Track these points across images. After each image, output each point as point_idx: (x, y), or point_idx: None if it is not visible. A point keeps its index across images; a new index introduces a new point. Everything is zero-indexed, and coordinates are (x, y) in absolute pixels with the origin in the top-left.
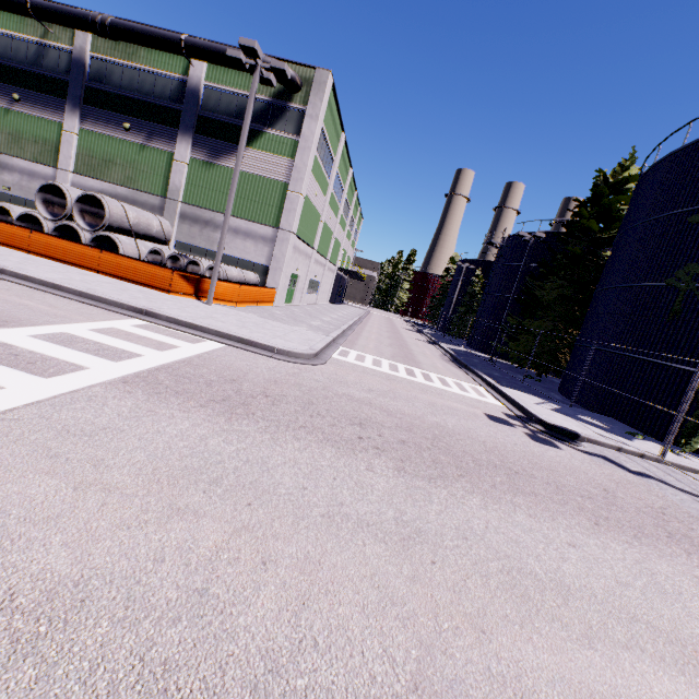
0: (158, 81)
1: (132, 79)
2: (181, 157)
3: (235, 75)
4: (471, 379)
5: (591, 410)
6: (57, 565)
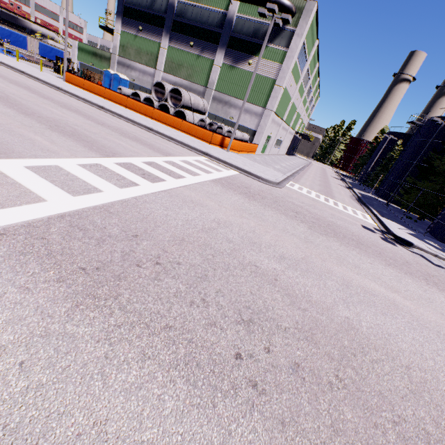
0: (211, 14)
1: (197, 14)
2: (218, 63)
3: (255, 8)
4: (364, 210)
5: (441, 241)
6: (223, 218)
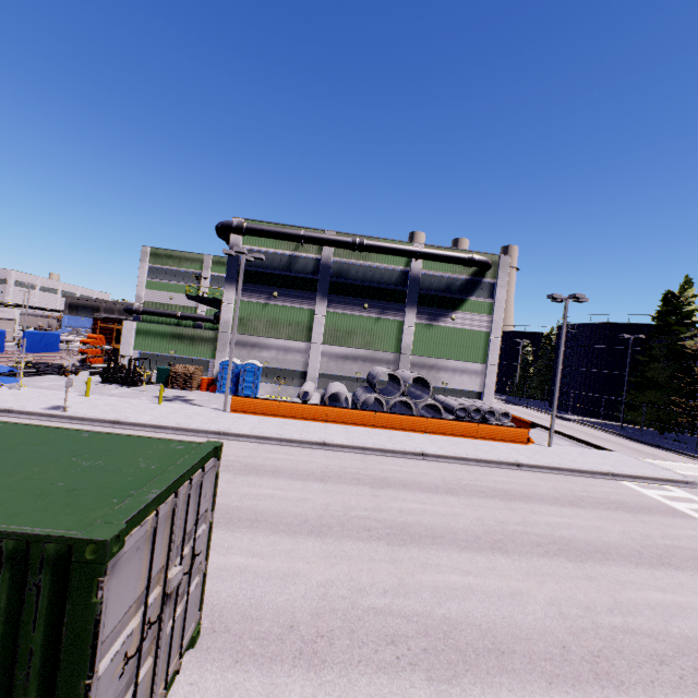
0: (385, 272)
1: (365, 272)
2: (410, 323)
3: (443, 264)
4: (694, 460)
5: None
6: None
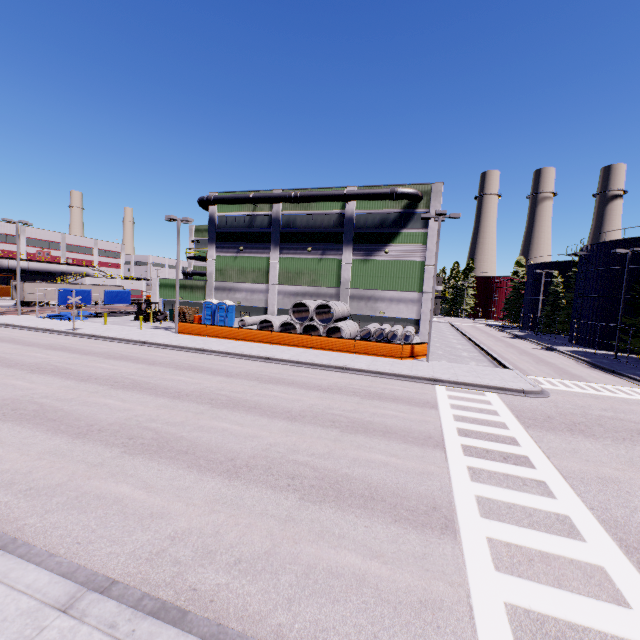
0: (325, 217)
1: (308, 220)
2: (347, 260)
3: (375, 202)
4: (632, 384)
5: None
6: None
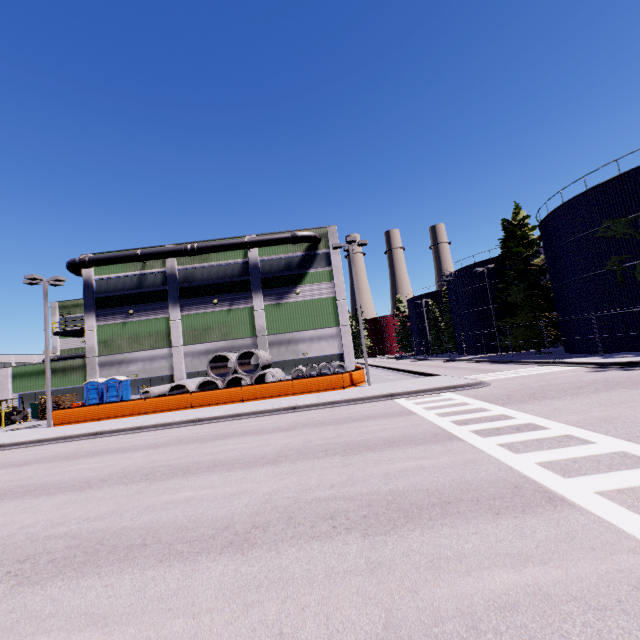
0: (228, 268)
1: (209, 272)
2: (259, 307)
3: (277, 248)
4: (531, 365)
5: (607, 353)
6: None
